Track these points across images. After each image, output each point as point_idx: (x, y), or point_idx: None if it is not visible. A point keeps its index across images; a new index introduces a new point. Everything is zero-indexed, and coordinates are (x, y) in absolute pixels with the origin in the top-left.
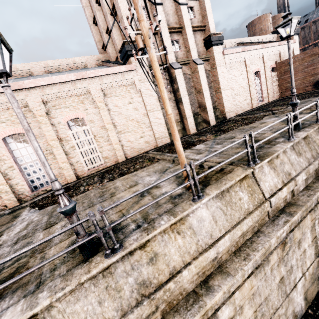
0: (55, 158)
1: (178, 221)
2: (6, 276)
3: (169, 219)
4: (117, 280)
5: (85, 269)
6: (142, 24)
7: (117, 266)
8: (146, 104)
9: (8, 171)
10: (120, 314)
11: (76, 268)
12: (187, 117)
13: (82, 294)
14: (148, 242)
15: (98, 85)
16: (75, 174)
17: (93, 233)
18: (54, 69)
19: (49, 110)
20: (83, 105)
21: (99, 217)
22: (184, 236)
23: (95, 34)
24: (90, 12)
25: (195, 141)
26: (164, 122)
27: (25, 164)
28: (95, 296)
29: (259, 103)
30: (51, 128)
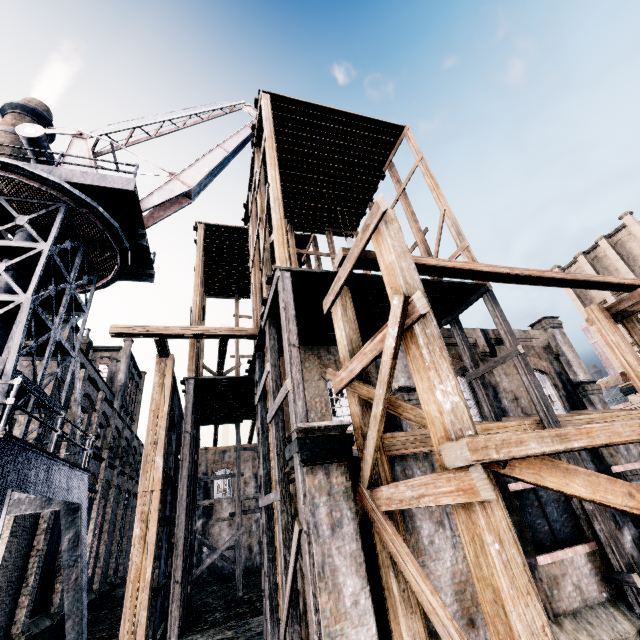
0: None
1: None
2: None
3: None
4: None
5: None
6: None
7: None
8: None
9: None
10: None
11: None
12: None
13: None
14: None
15: None
16: None
17: None
18: (612, 383)
19: None
20: None
21: None
22: None
23: None
24: None
25: None
26: None
27: None
28: None
29: None
30: None
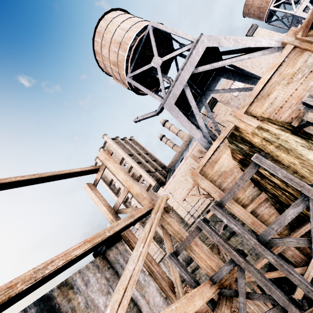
0: None
1: None
2: None
3: None
4: None
5: None
6: None
7: None
8: None
9: None
10: None
11: None
12: None
13: None
14: None
15: None
16: None
17: None
18: None
19: None
20: None
21: None
22: None
23: None
24: None
25: None
26: (157, 245)
27: None
28: None
29: None
30: None
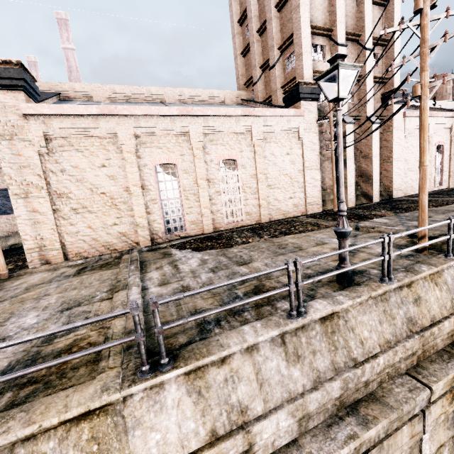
0: (197, 200)
1: (435, 272)
2: (251, 290)
3: (430, 267)
4: (391, 308)
5: (368, 288)
6: (425, 74)
7: (390, 296)
8: (305, 159)
9: (150, 204)
10: (395, 339)
11: (353, 287)
12: (347, 185)
13: (367, 309)
14: (412, 283)
15: (261, 127)
16: (212, 224)
17: (324, 272)
18: (188, 99)
19: (205, 145)
20: (240, 146)
21: (312, 262)
22: (441, 289)
23: (240, 66)
24: (241, 41)
25: (367, 214)
26: (319, 186)
27: (166, 200)
28: (376, 315)
29: (436, 187)
30: (203, 165)
